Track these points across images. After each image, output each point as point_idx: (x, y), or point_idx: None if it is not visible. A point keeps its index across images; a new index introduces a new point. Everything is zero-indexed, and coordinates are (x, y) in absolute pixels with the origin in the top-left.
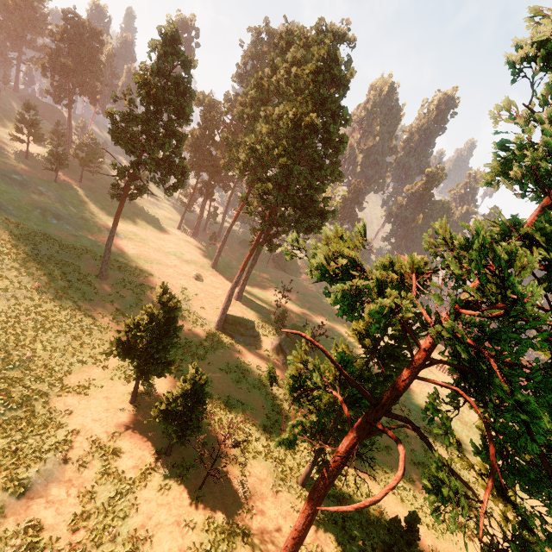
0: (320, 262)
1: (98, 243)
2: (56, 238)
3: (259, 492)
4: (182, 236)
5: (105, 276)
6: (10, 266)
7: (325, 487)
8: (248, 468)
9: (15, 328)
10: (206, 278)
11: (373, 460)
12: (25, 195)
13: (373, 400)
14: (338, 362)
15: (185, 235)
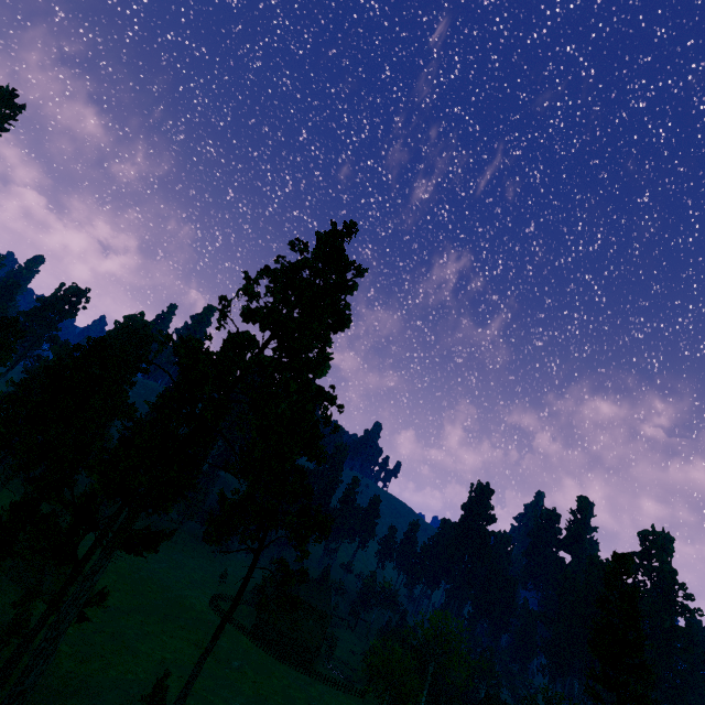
0: None
1: None
2: None
3: None
4: None
5: None
6: None
7: None
8: None
9: None
10: None
11: None
12: None
13: None
14: None
15: None
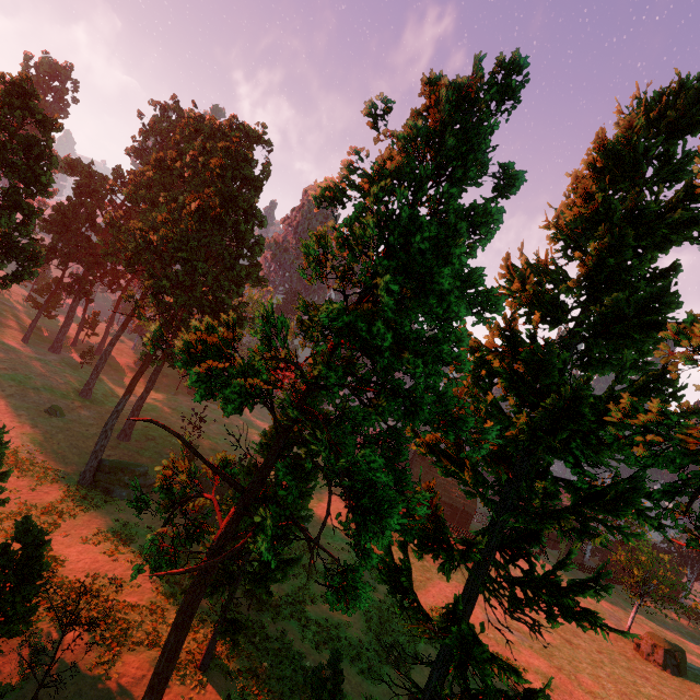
0: (179, 349)
1: None
2: None
3: (132, 697)
4: (30, 352)
5: None
6: None
7: (192, 603)
8: (118, 668)
9: None
10: (71, 411)
11: (304, 614)
12: None
13: (239, 487)
14: (217, 464)
15: (37, 350)
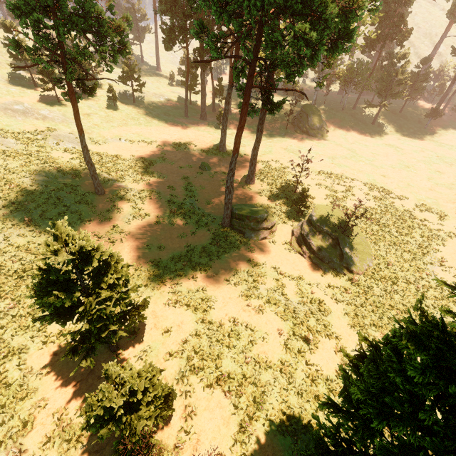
0: None
1: (99, 155)
2: (55, 161)
3: None
4: (189, 124)
5: (101, 191)
6: (2, 204)
7: None
8: (254, 452)
9: (0, 275)
10: (214, 165)
11: None
12: (28, 123)
13: None
14: None
15: (193, 121)
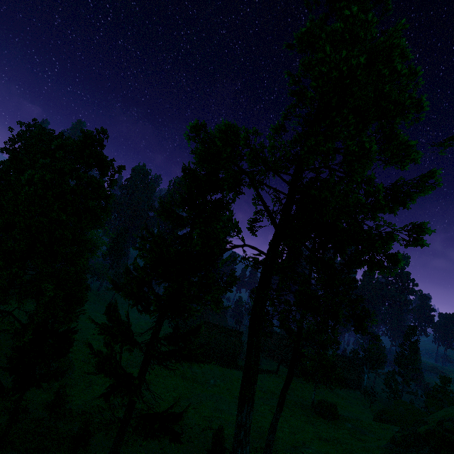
0: None
1: None
2: None
3: None
4: None
5: None
6: None
7: None
8: None
9: None
10: None
11: (91, 419)
12: None
13: None
14: None
15: None
